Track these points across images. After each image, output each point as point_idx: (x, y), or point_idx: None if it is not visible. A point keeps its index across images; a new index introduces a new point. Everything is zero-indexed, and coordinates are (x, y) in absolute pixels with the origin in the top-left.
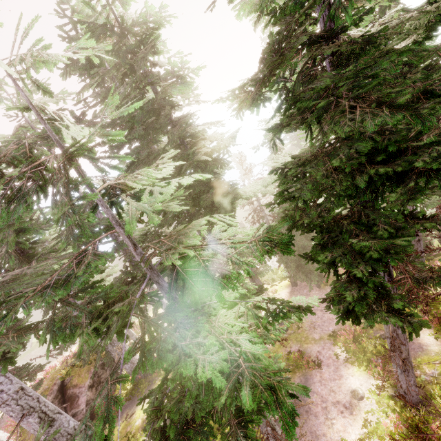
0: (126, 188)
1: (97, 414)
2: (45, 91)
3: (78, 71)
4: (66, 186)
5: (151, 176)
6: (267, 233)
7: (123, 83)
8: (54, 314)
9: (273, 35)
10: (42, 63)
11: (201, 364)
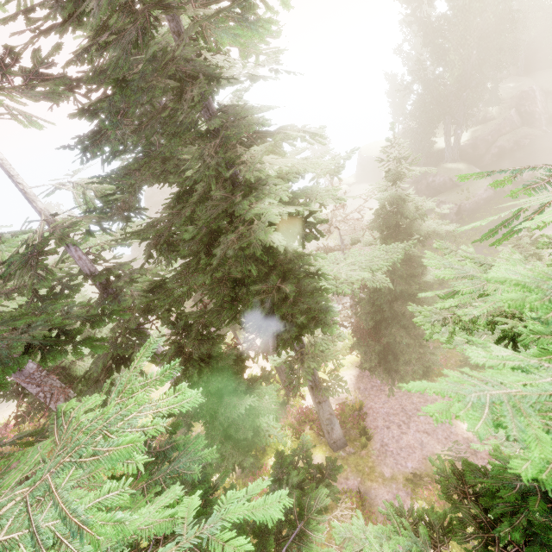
0: None
1: None
2: None
3: None
4: None
5: None
6: None
7: None
8: None
9: None
10: None
11: None
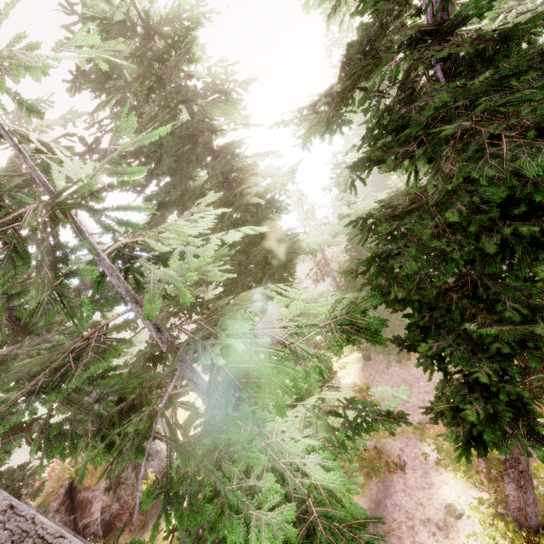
0: (147, 248)
1: (115, 524)
2: (32, 111)
3: (91, 84)
4: (51, 253)
5: (182, 232)
6: (347, 315)
7: (149, 100)
8: (49, 416)
9: (363, 27)
10: (26, 70)
11: (255, 526)
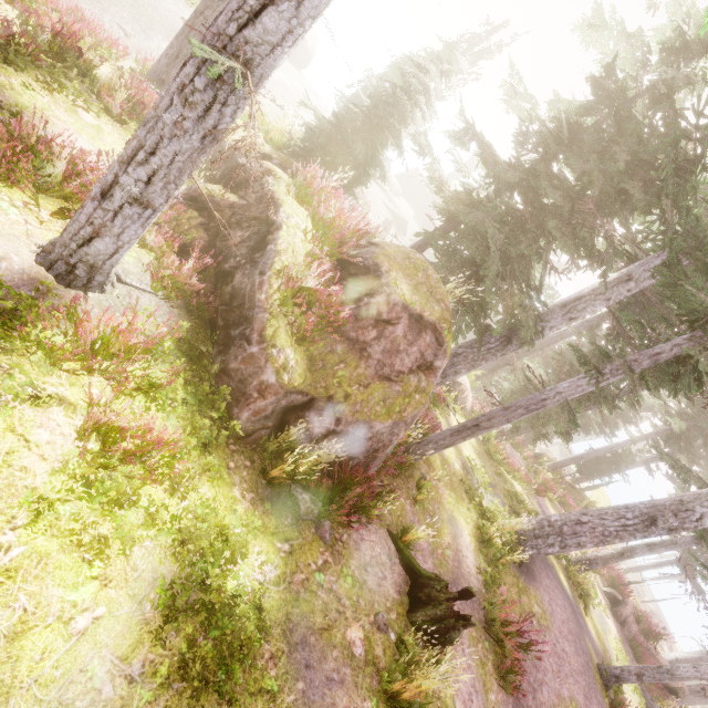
0: None
1: None
2: None
3: None
4: None
5: None
6: None
7: None
8: None
9: None
10: None
11: None
